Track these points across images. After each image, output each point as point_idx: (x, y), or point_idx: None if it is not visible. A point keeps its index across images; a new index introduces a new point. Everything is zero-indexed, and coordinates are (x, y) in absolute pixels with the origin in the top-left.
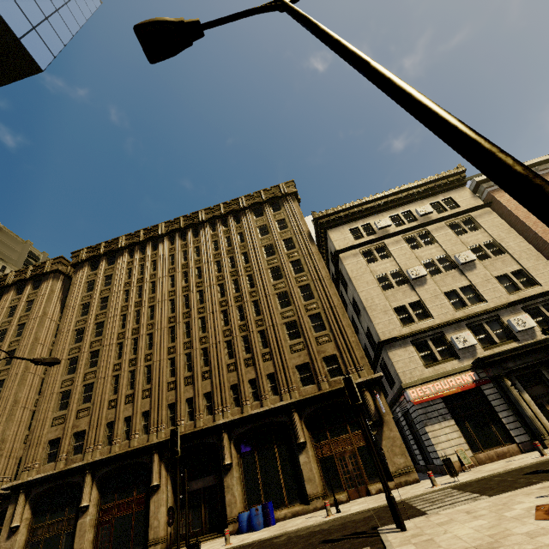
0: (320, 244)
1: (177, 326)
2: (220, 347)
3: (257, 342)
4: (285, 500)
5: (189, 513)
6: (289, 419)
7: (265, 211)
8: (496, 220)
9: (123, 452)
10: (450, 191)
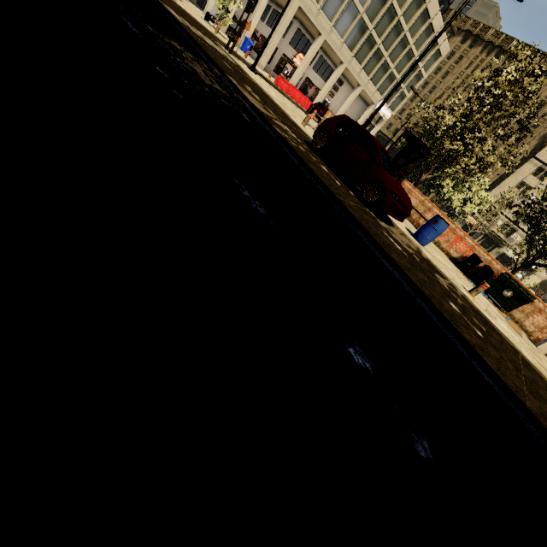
0: None
1: None
2: None
3: None
4: None
5: None
6: None
7: None
8: None
9: None
10: None
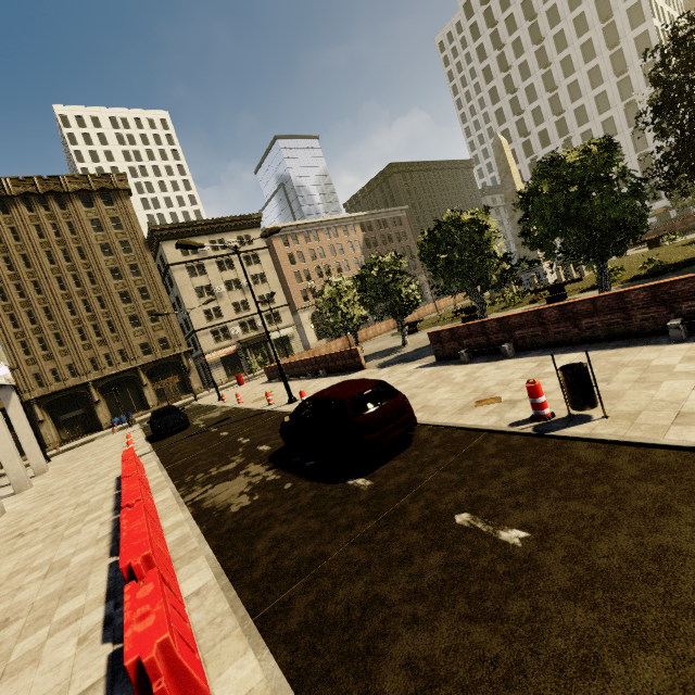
0: (151, 243)
1: (18, 315)
2: (74, 333)
3: (107, 329)
4: (136, 410)
5: (67, 429)
6: (137, 374)
7: (96, 203)
8: (269, 260)
9: (3, 408)
10: (251, 230)
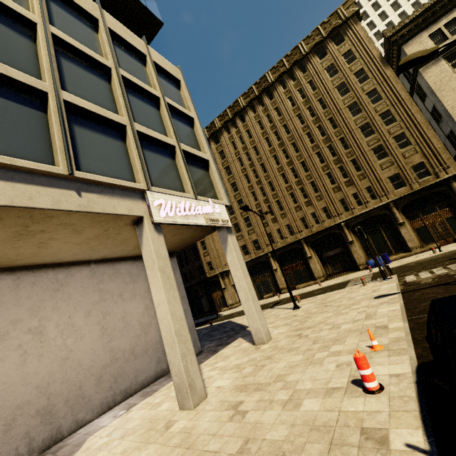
0: (389, 61)
1: (286, 173)
2: (324, 179)
3: (351, 169)
4: (392, 252)
5: (330, 265)
6: (388, 212)
7: (328, 49)
8: None
9: (285, 245)
10: None
